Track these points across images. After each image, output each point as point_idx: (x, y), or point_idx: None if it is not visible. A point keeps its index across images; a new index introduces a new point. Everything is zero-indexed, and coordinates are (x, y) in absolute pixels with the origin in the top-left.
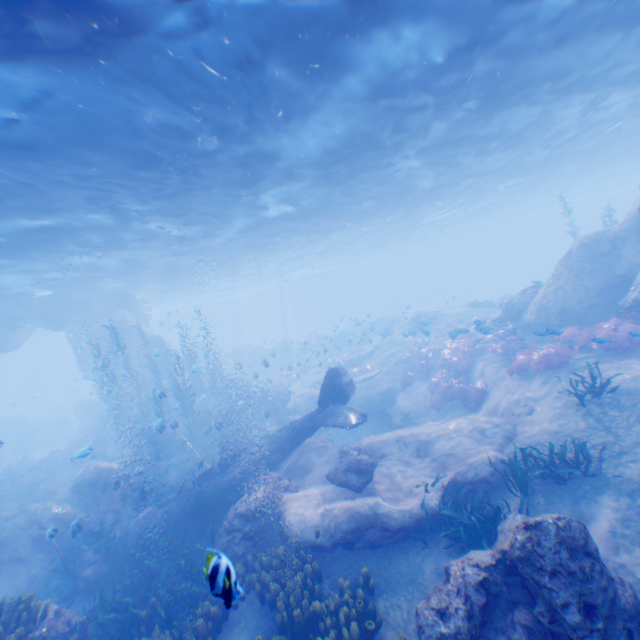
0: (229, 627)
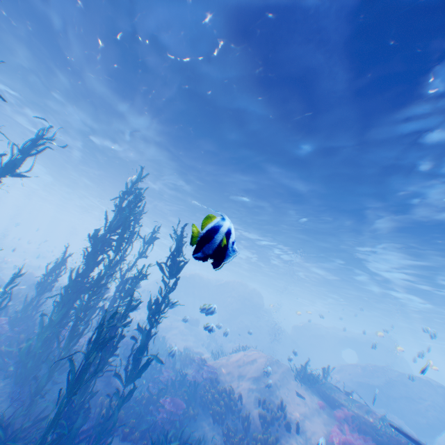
0: None
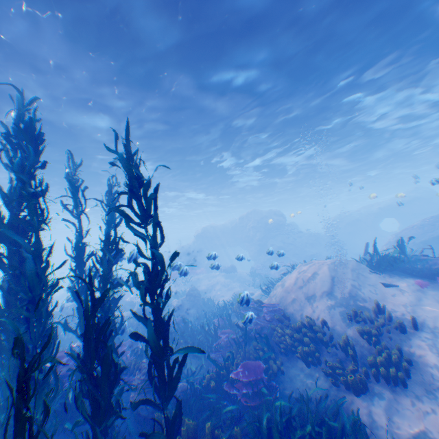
0: None
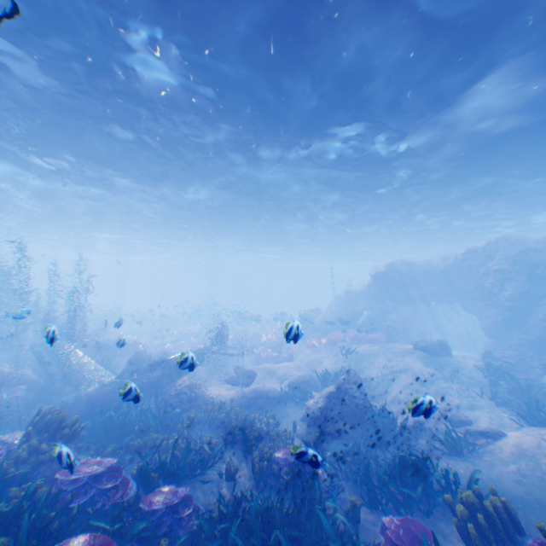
0: (194, 435)
